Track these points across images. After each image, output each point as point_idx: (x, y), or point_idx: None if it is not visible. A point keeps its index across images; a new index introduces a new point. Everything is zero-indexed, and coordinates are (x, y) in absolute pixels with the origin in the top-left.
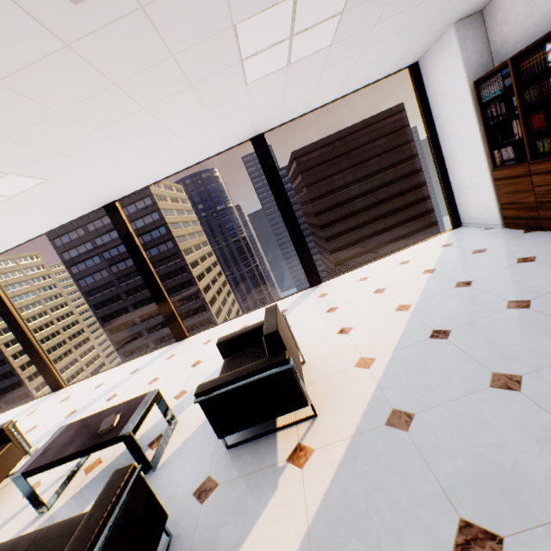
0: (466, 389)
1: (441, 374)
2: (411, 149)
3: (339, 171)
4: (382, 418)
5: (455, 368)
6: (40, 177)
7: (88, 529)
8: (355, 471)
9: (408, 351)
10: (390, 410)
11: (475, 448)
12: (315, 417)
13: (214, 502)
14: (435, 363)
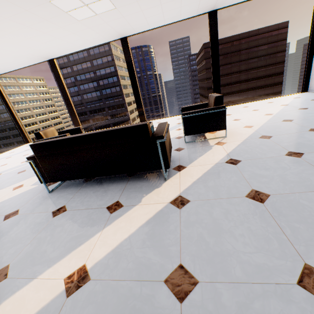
0: (297, 131)
1: (286, 129)
2: (281, 57)
3: (230, 63)
4: (257, 137)
5: (293, 128)
6: (114, 5)
7: (162, 127)
8: (246, 145)
9: (270, 124)
10: (261, 135)
11: (298, 141)
12: (225, 137)
13: (184, 151)
14: (283, 127)
